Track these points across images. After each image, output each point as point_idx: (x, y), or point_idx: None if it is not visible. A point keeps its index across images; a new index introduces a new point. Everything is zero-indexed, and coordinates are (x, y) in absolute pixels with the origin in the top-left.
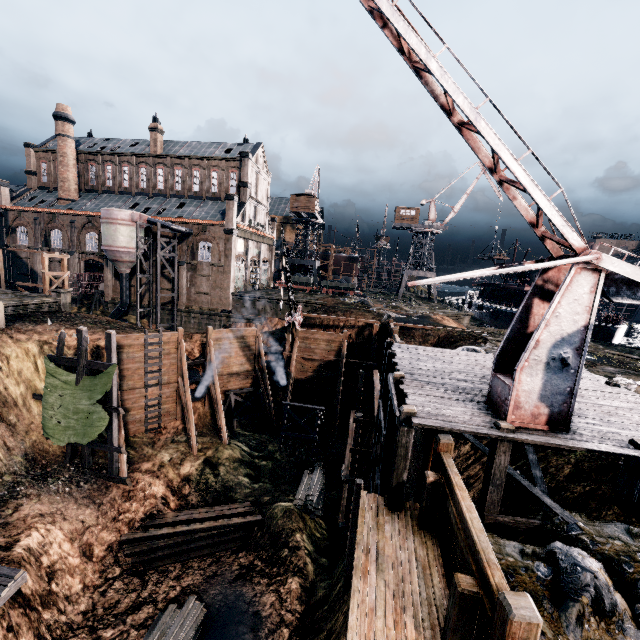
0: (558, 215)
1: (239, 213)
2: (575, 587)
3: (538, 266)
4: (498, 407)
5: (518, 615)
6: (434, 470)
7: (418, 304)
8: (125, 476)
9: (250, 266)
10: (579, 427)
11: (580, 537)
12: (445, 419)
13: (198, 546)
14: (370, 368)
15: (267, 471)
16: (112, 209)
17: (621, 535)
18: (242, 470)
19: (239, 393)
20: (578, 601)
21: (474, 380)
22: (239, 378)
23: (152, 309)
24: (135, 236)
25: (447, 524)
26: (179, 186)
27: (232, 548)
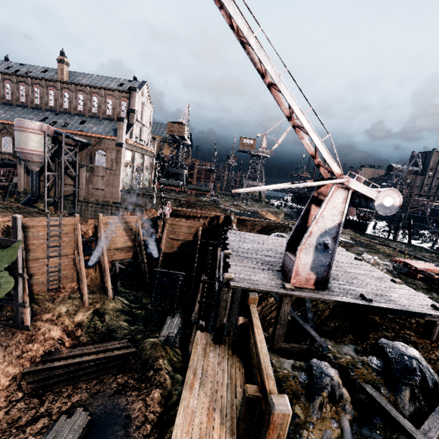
0: (326, 151)
1: (128, 132)
2: (320, 386)
3: (312, 184)
4: (286, 274)
5: (277, 409)
6: (245, 315)
7: (252, 203)
8: (28, 324)
9: (136, 171)
10: (333, 286)
11: (328, 355)
12: (252, 282)
13: (86, 372)
14: (217, 246)
15: (141, 317)
16: (24, 120)
17: (351, 352)
18: (122, 317)
19: (123, 262)
20: (321, 395)
21: (276, 256)
22: (123, 252)
23: (57, 199)
24: (43, 142)
25: (250, 351)
26: (81, 107)
27: (112, 372)
